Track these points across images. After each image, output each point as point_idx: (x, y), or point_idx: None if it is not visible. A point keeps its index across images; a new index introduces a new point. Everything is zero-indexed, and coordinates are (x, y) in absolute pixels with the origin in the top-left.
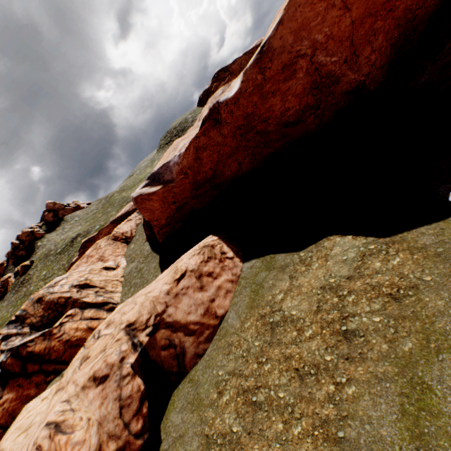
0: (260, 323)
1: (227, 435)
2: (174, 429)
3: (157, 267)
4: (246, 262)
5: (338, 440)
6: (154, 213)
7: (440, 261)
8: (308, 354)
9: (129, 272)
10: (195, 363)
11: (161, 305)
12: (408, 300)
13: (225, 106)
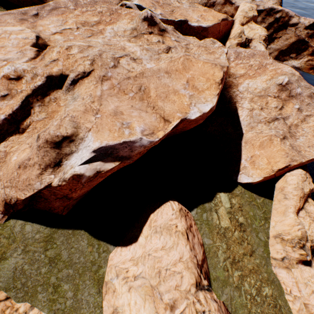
0: (219, 236)
1: (239, 278)
2: (227, 301)
3: (96, 242)
4: (192, 211)
5: (254, 251)
6: (90, 187)
7: (242, 198)
8: (237, 236)
9: (14, 276)
10: (209, 272)
11: (194, 259)
12: (243, 210)
13: (186, 121)
